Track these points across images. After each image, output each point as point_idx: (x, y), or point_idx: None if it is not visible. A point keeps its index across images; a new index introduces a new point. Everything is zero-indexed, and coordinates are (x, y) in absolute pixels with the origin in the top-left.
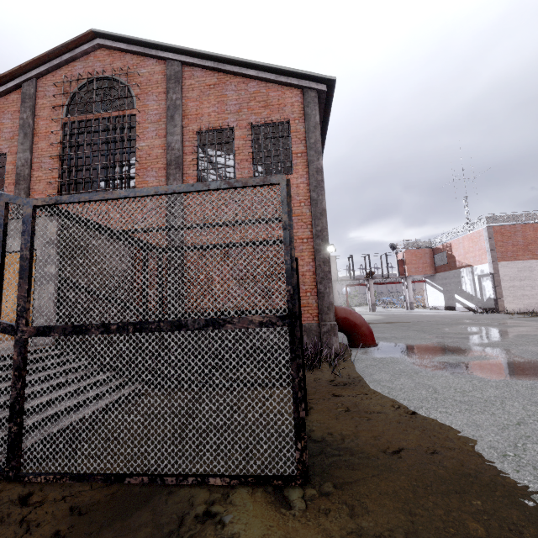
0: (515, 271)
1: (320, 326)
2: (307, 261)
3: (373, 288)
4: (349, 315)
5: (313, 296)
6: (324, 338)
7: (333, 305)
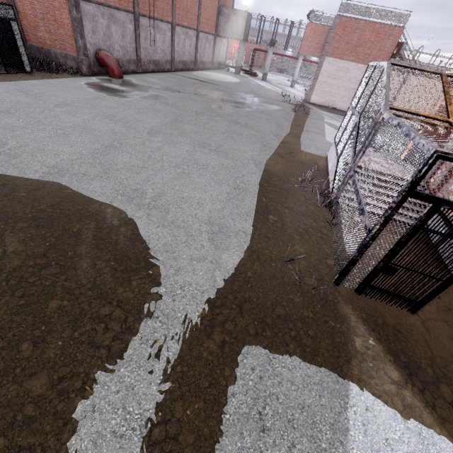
0: (335, 69)
1: (78, 58)
2: (68, 17)
3: (269, 58)
4: (105, 58)
5: (74, 40)
6: (80, 65)
7: (81, 48)
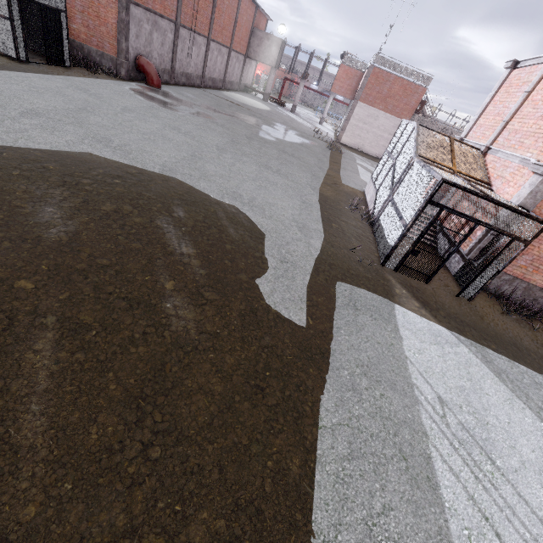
0: (366, 114)
1: (117, 60)
2: (114, 17)
3: (301, 91)
4: (145, 65)
5: (116, 41)
6: (118, 67)
7: (124, 51)
